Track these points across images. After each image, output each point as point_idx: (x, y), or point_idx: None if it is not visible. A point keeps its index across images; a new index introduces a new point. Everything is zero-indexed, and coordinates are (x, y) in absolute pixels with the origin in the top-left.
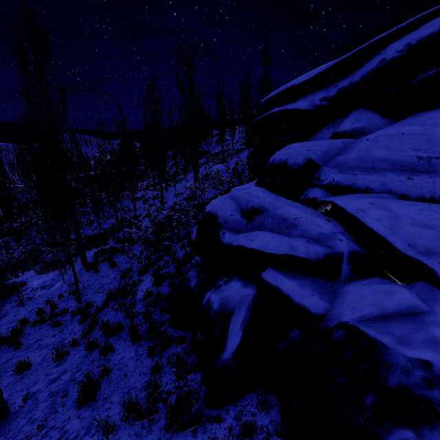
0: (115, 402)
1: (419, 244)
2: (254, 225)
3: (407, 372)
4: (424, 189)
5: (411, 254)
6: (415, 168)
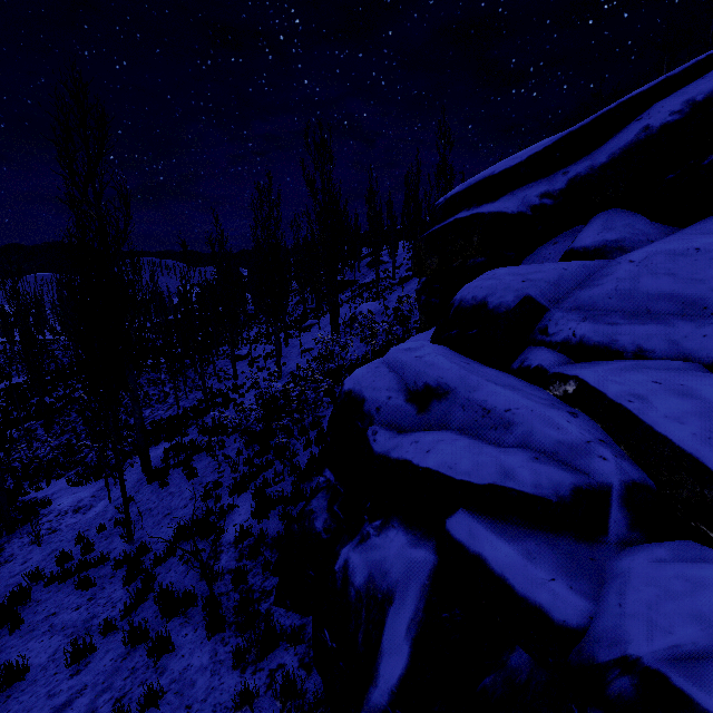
0: None
1: None
2: (431, 419)
3: None
4: None
5: None
6: None
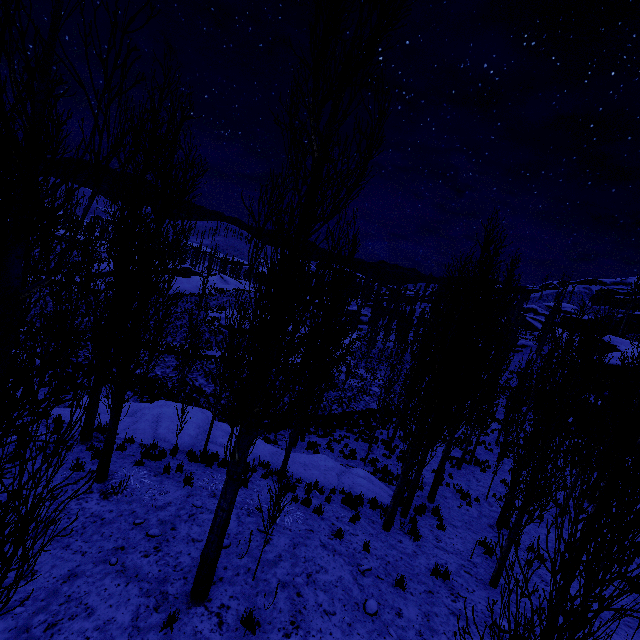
0: None
1: None
2: None
3: None
4: None
5: None
6: None
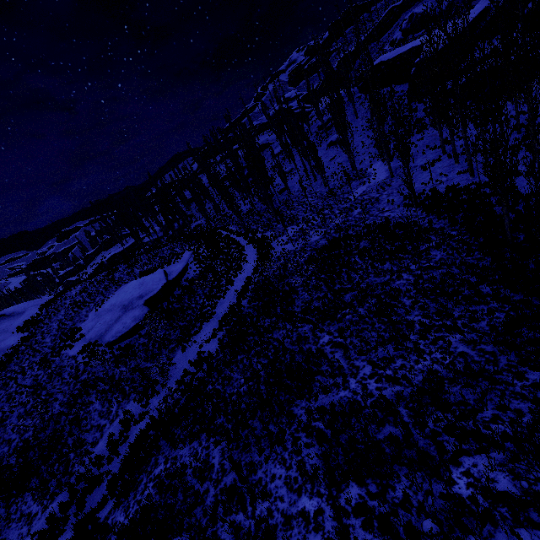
0: None
1: None
2: None
3: None
4: None
5: None
6: None
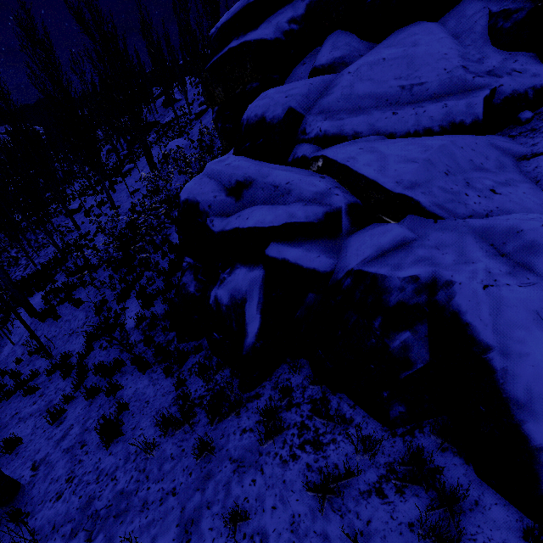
0: (146, 427)
1: (405, 180)
2: (245, 203)
3: (402, 290)
4: (408, 123)
5: (399, 191)
6: (399, 100)
